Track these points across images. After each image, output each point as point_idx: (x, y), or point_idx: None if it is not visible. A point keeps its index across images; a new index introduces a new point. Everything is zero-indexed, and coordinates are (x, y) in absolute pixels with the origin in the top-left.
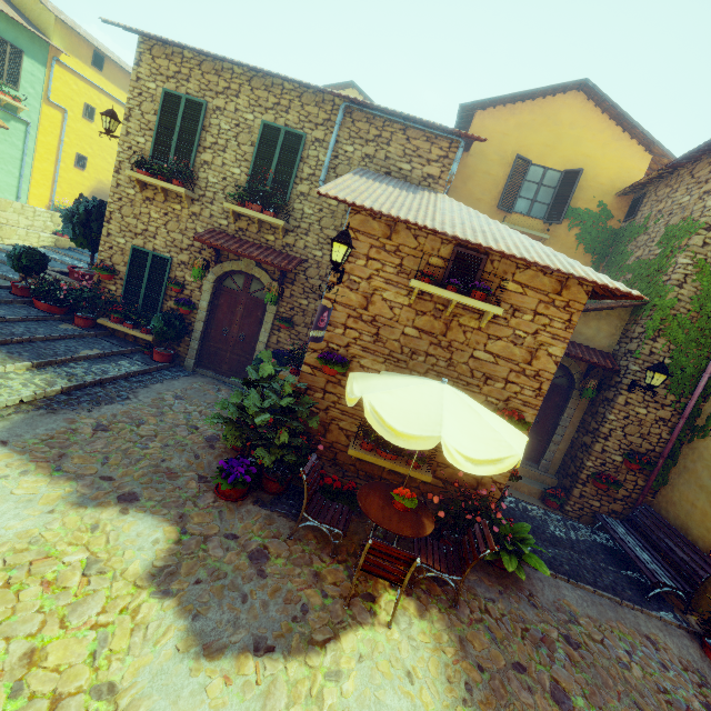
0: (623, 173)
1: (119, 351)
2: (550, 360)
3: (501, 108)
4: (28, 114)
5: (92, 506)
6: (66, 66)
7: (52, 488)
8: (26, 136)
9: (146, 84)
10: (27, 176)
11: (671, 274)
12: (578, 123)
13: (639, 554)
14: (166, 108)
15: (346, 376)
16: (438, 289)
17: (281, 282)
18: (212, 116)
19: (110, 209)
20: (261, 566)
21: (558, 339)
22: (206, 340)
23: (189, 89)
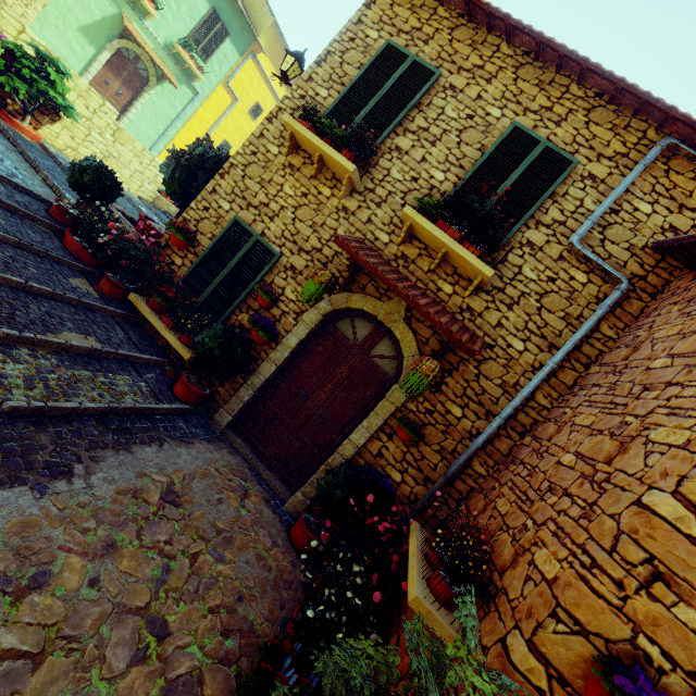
0: None
1: (128, 355)
2: None
3: None
4: (202, 87)
5: None
6: (259, 63)
7: None
8: (189, 103)
9: (365, 31)
10: (169, 137)
11: None
12: None
13: None
14: (378, 63)
15: None
16: None
17: None
18: (439, 93)
19: (234, 160)
20: None
21: None
22: (265, 393)
23: (422, 52)
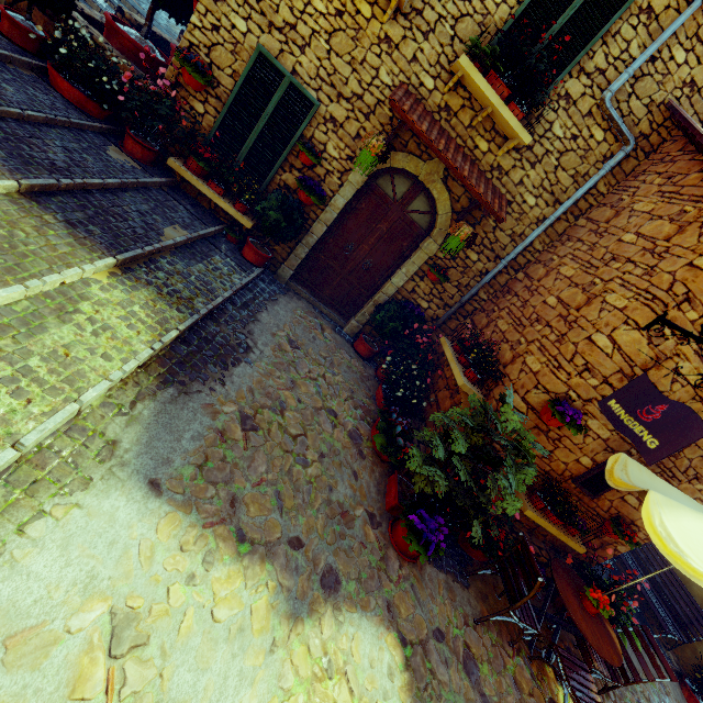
0: None
1: (204, 233)
2: None
3: None
4: None
5: (306, 614)
6: None
7: (253, 587)
8: None
9: None
10: None
11: None
12: None
13: (651, 597)
14: None
15: (560, 428)
16: None
17: (461, 218)
18: None
19: None
20: (479, 685)
21: None
22: (316, 249)
23: None
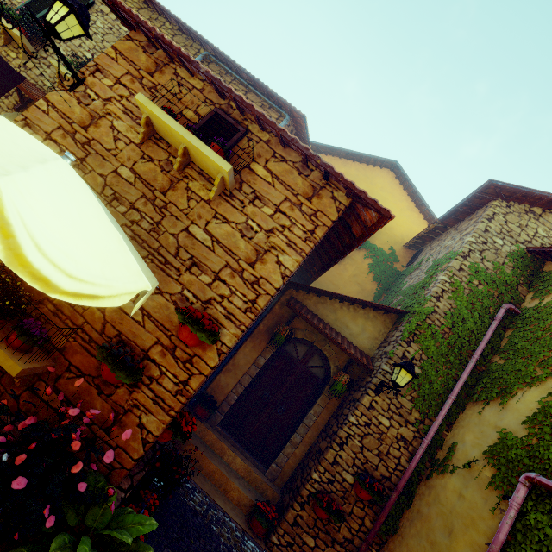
0: (411, 234)
1: None
2: (278, 270)
3: (338, 159)
4: None
5: None
6: None
7: None
8: None
9: None
10: None
11: (432, 288)
12: (386, 189)
13: None
14: None
15: None
16: (165, 114)
17: None
18: (94, 13)
19: None
20: None
21: (294, 248)
22: None
23: None
